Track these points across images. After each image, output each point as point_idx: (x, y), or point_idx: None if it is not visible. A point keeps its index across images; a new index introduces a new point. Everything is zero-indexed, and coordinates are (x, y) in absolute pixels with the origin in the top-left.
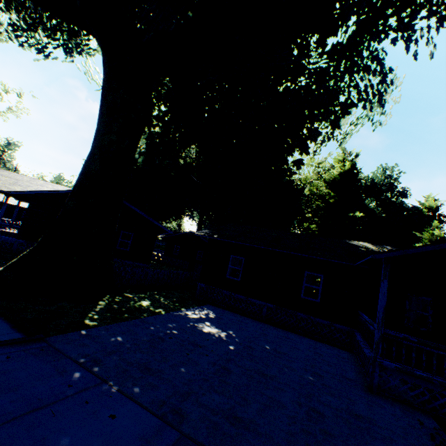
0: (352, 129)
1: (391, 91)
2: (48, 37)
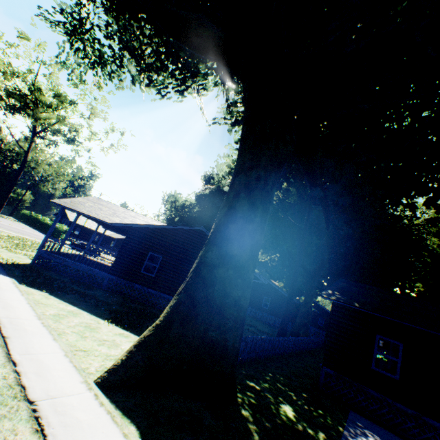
0: None
1: None
2: (173, 77)
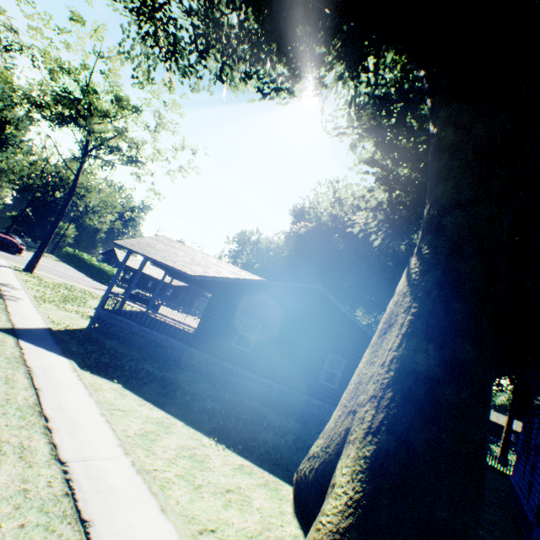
0: None
1: None
2: (286, 64)
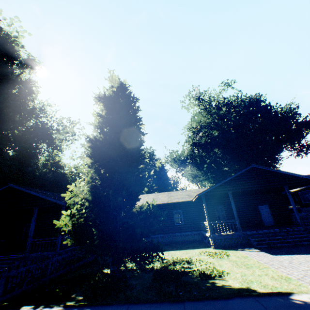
0: (61, 144)
1: (74, 126)
2: None
